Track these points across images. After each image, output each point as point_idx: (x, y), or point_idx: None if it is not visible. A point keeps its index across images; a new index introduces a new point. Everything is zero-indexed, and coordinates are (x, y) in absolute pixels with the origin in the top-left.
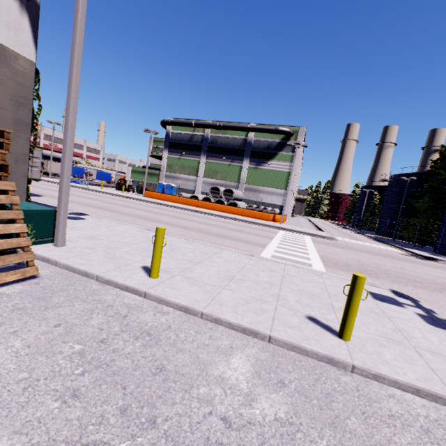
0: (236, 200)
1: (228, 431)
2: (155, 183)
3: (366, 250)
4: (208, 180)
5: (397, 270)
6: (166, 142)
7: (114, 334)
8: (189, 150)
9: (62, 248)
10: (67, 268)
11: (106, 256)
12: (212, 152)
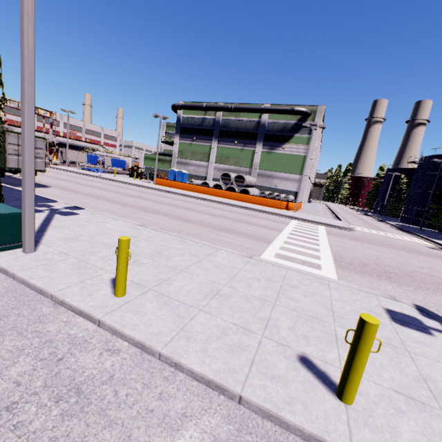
0: (248, 187)
1: None
2: (167, 170)
3: (388, 243)
4: (219, 165)
5: (424, 271)
6: (177, 127)
7: (31, 392)
8: (201, 135)
9: (30, 255)
10: (24, 283)
11: (75, 265)
12: (224, 137)
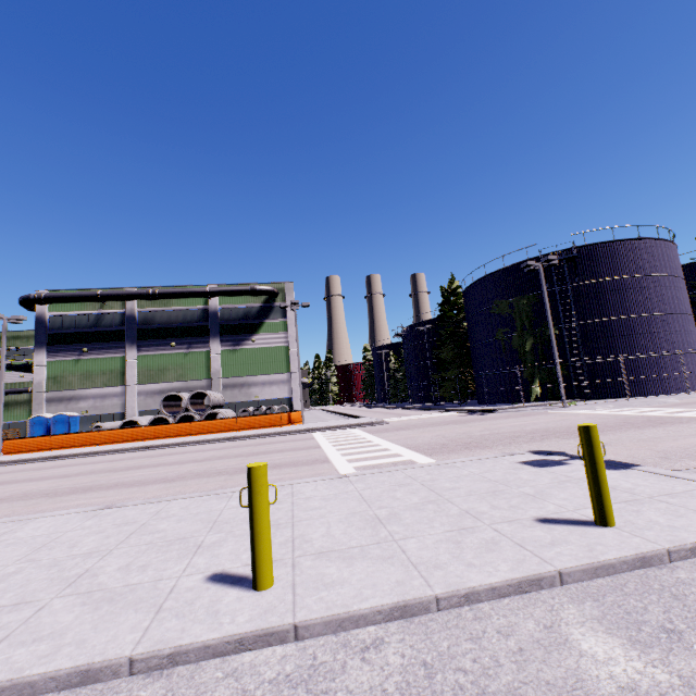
0: (215, 408)
1: None
2: (20, 421)
3: (431, 423)
4: (148, 387)
5: (488, 432)
6: (40, 335)
7: None
8: (98, 341)
9: None
10: None
11: (89, 603)
12: (149, 339)
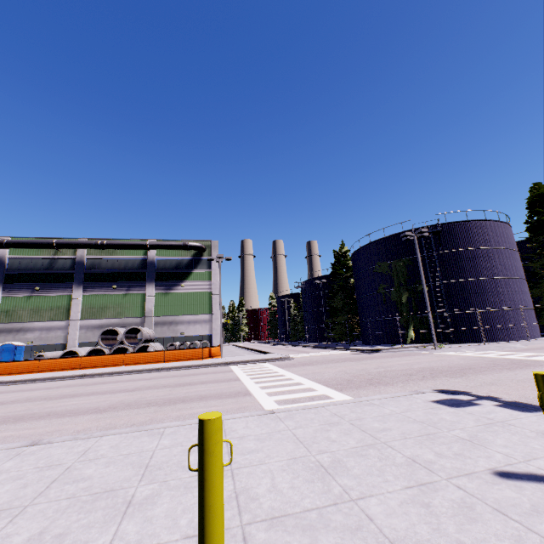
0: (147, 342)
1: None
2: None
3: (330, 359)
4: (90, 322)
5: (383, 370)
6: None
7: None
8: (50, 281)
9: None
10: None
11: None
12: (94, 281)
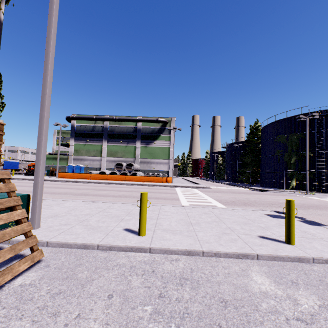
0: (136, 171)
1: (310, 326)
2: (64, 166)
3: (232, 191)
4: (110, 158)
5: (258, 200)
6: (72, 133)
7: (162, 287)
8: (93, 137)
9: (39, 229)
10: (62, 245)
11: (86, 228)
12: (112, 138)
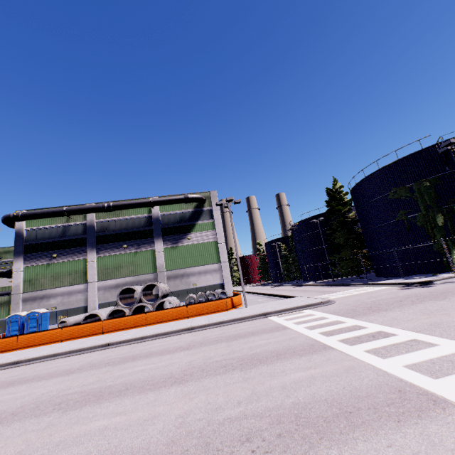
0: (164, 297)
1: None
2: (1, 320)
3: (392, 299)
4: (106, 283)
5: None
6: (18, 246)
7: None
8: (65, 248)
9: None
10: None
11: None
12: (105, 243)
